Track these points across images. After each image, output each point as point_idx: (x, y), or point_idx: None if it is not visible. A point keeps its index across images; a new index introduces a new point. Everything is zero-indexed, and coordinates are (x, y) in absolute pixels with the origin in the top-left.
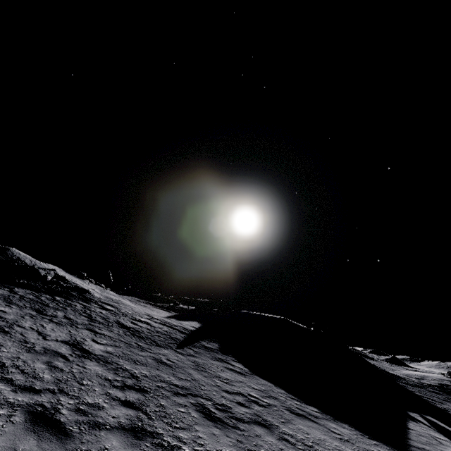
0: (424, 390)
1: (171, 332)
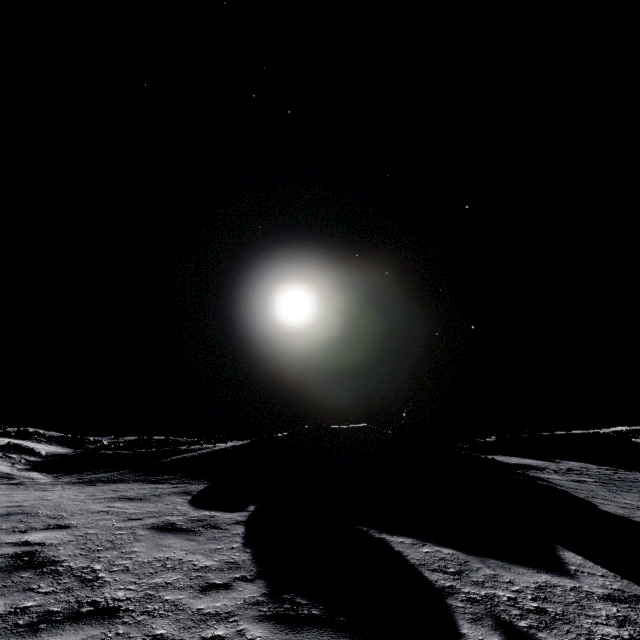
0: None
1: None
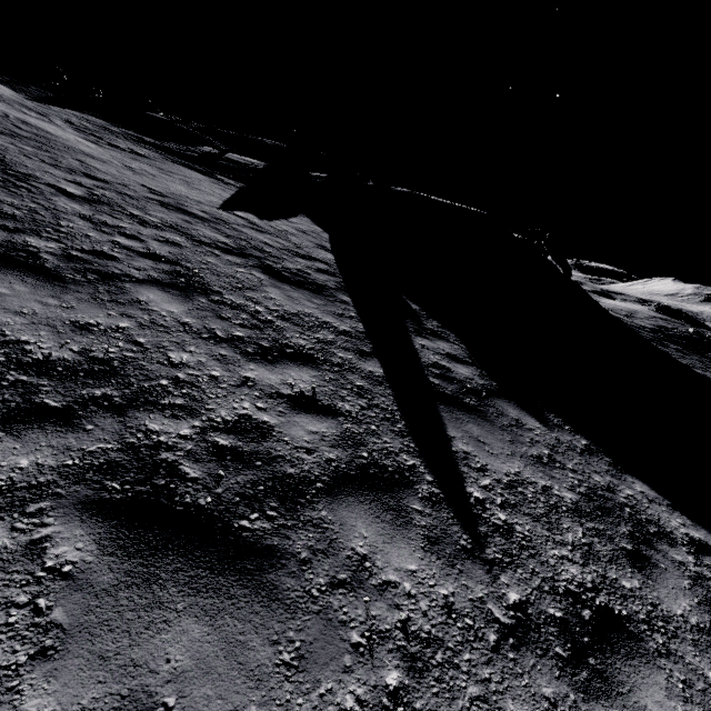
0: (678, 354)
1: (308, 321)
